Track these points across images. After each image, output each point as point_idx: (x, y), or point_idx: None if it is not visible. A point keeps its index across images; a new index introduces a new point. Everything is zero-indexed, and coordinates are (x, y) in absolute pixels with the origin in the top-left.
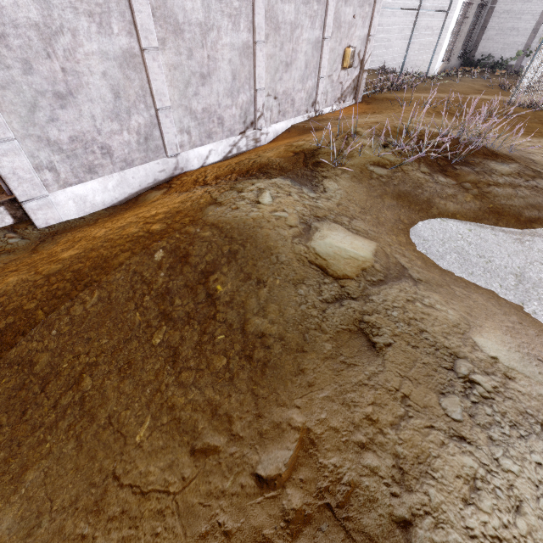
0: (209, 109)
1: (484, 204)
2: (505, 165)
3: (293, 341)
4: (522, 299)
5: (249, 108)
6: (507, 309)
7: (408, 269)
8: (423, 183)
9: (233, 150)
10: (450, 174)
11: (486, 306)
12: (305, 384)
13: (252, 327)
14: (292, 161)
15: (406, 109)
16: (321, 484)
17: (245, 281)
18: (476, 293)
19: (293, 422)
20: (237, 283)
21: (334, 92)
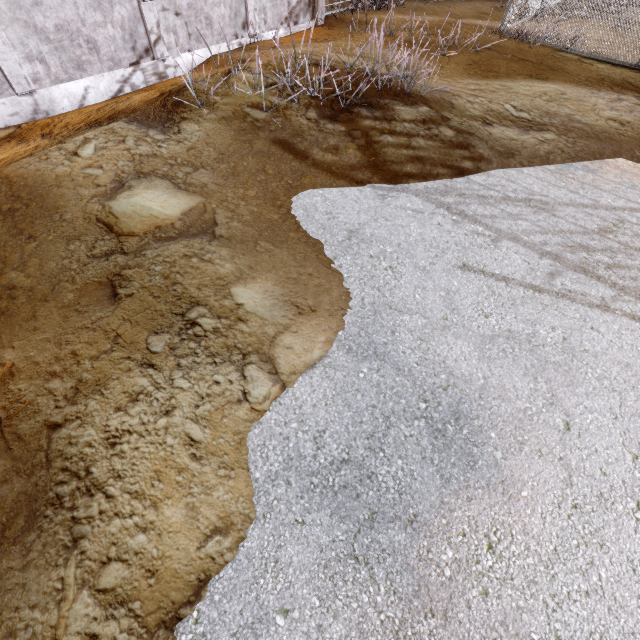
0: (67, 27)
1: (365, 156)
2: (412, 111)
3: (40, 292)
4: (337, 255)
5: (137, 27)
6: (310, 263)
7: (218, 224)
8: (305, 131)
9: (125, 89)
10: (341, 120)
11: (283, 260)
12: (31, 329)
13: (6, 281)
14: (150, 101)
15: (365, 37)
16: (2, 404)
17: (15, 236)
18: (286, 249)
19: (1, 360)
20: (5, 238)
21: (277, 8)
